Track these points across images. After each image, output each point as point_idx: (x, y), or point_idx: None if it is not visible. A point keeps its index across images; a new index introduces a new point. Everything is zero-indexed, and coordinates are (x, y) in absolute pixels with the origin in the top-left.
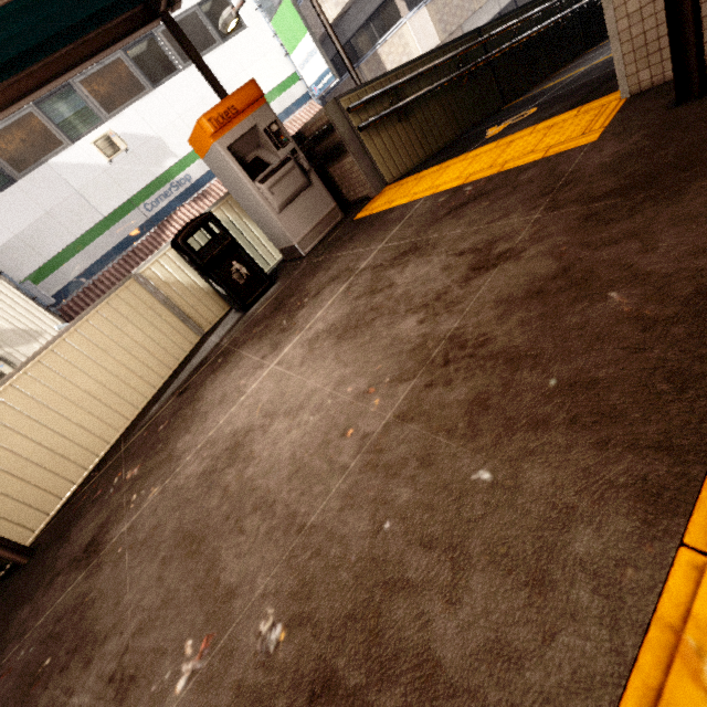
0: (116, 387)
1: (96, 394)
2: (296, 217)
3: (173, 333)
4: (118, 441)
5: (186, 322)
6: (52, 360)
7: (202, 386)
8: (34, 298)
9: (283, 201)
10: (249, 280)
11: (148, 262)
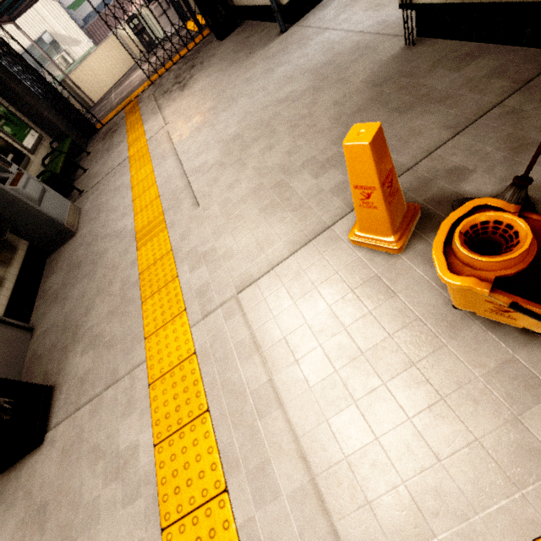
0: (111, 70)
1: (106, 71)
2: (165, 21)
3: (128, 56)
4: (112, 86)
5: (132, 53)
6: (95, 56)
7: (131, 74)
8: (75, 21)
9: (159, 15)
10: (149, 43)
11: (119, 27)
